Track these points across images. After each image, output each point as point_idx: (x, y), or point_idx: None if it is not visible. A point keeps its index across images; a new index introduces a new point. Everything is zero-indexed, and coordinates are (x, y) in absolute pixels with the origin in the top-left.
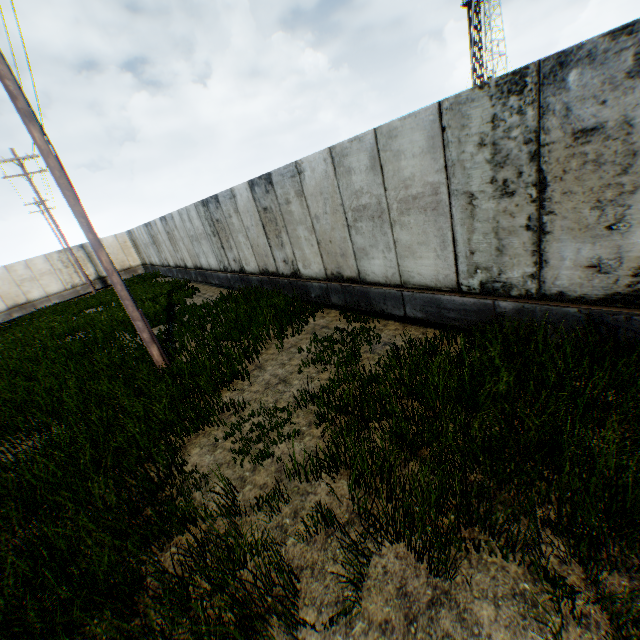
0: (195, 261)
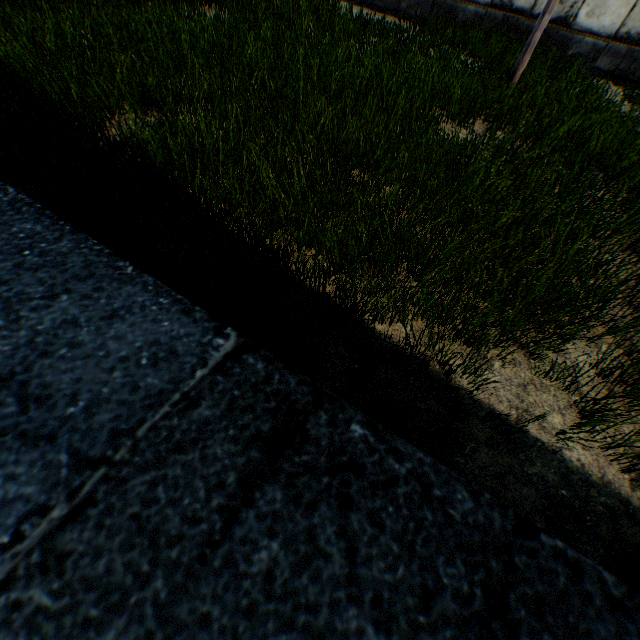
0: None
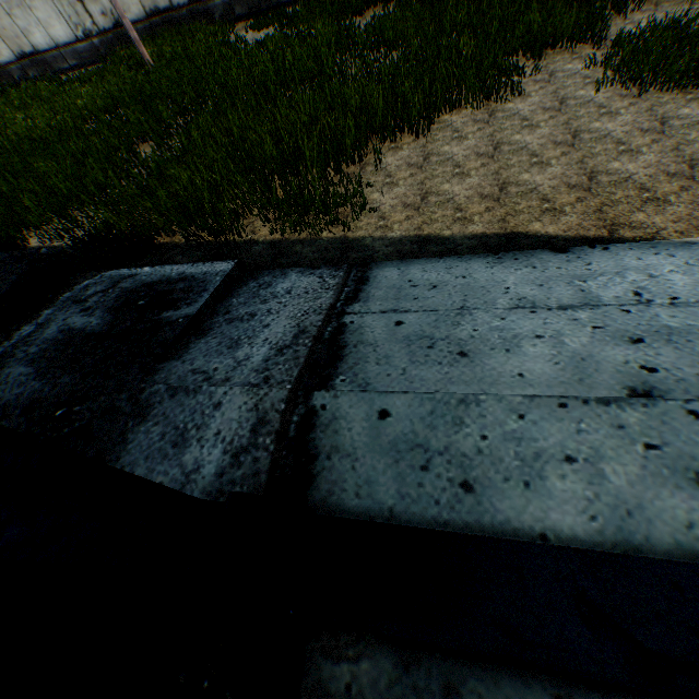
0: (20, 46)
